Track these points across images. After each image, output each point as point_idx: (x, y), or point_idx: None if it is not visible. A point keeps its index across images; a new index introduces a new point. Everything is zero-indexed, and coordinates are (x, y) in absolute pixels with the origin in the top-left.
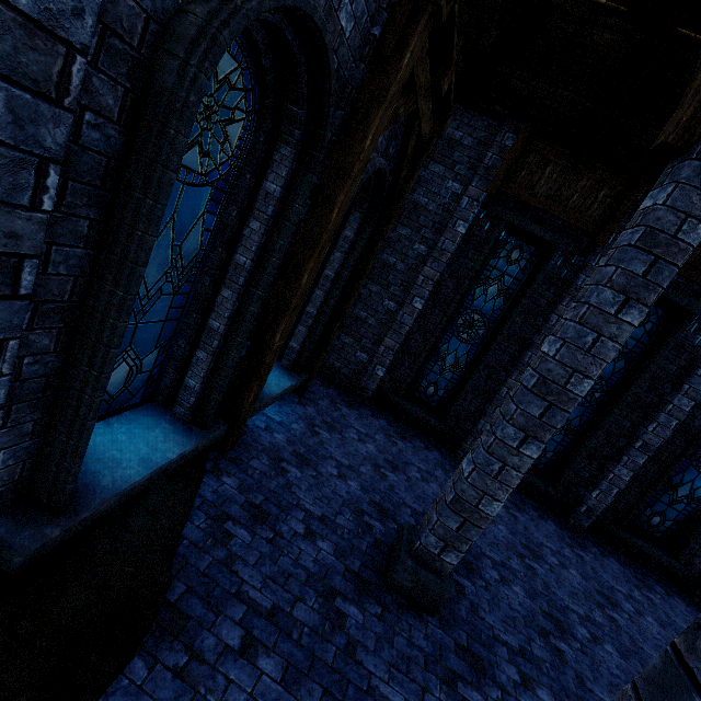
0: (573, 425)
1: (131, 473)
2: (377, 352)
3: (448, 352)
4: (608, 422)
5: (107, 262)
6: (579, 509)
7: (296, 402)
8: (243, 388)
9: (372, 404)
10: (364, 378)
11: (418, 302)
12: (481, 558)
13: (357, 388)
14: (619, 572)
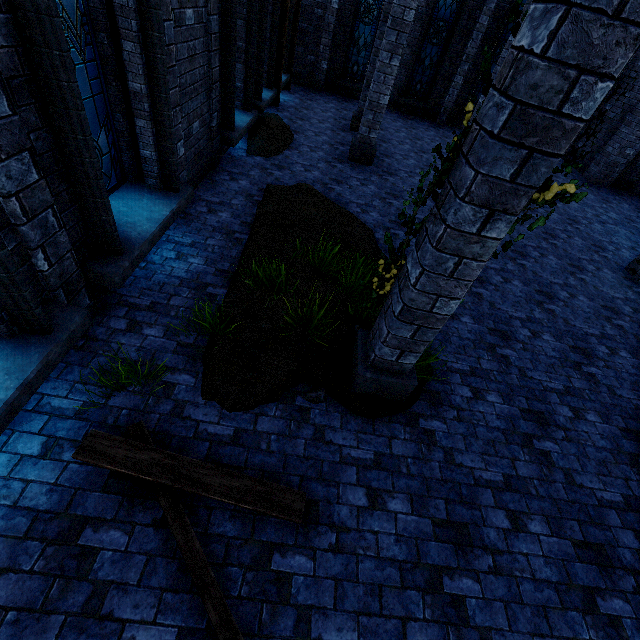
0: (434, 61)
1: (266, 97)
2: (319, 51)
3: (359, 36)
4: (449, 50)
5: (261, 5)
6: (440, 111)
7: (289, 94)
8: (277, 71)
9: (325, 92)
10: (316, 74)
11: (335, 3)
12: (388, 128)
13: (314, 82)
14: (457, 133)
